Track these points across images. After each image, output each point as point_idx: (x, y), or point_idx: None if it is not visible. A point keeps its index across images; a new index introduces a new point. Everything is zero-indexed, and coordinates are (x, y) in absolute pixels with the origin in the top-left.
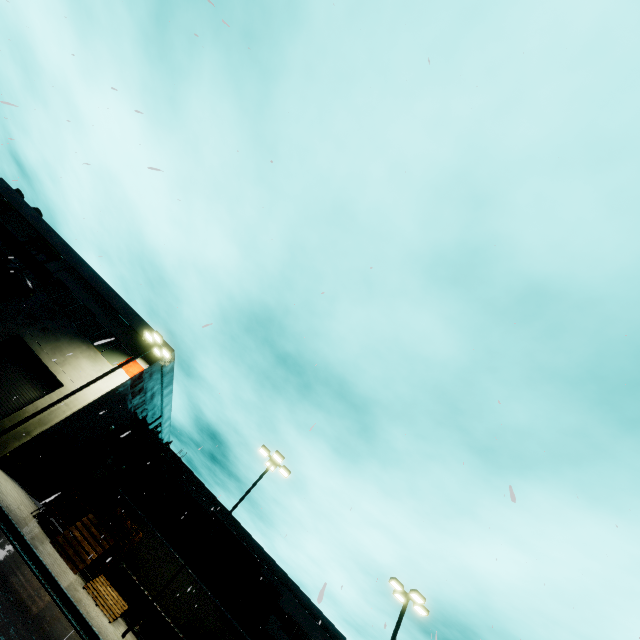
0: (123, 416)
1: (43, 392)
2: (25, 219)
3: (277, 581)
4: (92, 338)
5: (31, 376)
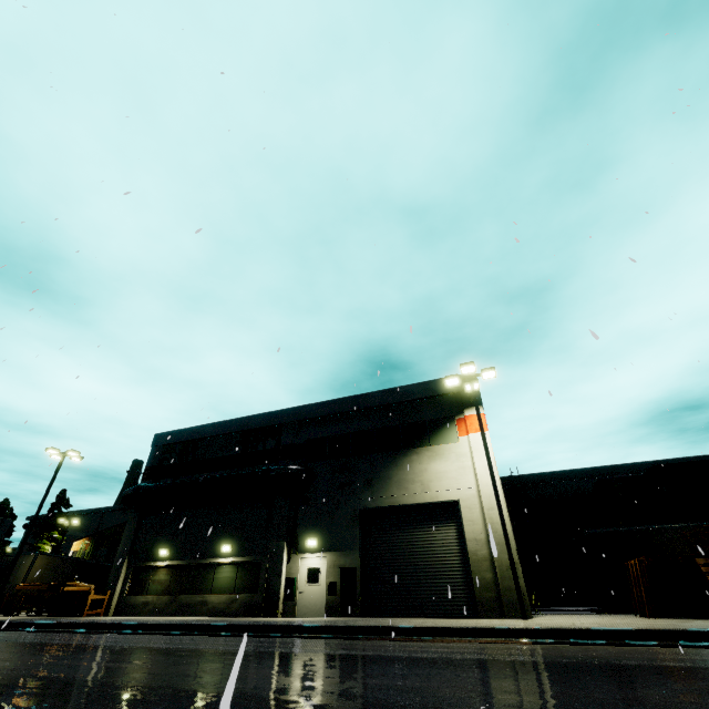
0: None
1: (452, 524)
2: (214, 437)
3: None
4: (404, 445)
5: (422, 525)
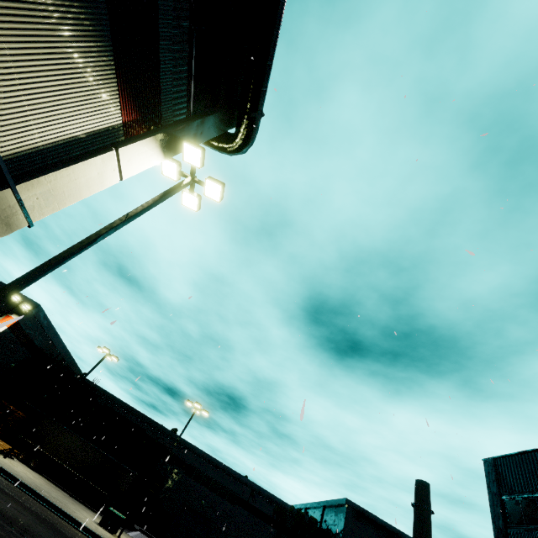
0: (20, 356)
1: None
2: None
3: (179, 446)
4: None
5: None
